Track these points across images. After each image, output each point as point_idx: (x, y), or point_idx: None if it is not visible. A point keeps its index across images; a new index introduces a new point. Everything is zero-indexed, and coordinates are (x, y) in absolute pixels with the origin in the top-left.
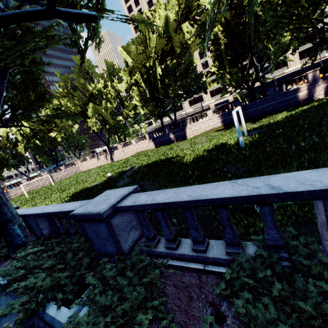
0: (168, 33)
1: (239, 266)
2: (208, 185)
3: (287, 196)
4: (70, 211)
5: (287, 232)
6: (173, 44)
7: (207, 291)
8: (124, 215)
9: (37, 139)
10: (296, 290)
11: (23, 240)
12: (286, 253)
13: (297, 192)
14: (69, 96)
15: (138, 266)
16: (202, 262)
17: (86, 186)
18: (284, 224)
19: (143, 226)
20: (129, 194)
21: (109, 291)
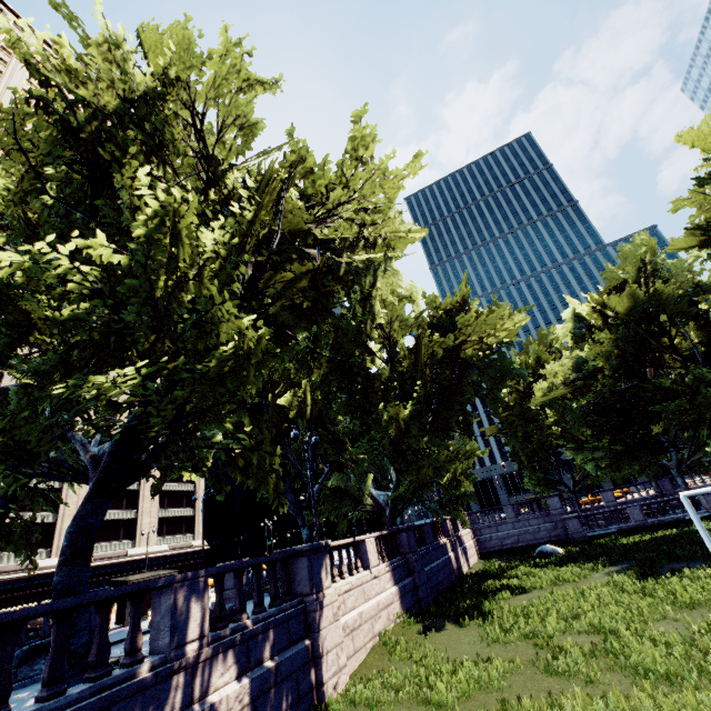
0: None
1: None
2: None
3: None
4: None
5: None
6: None
7: None
8: None
9: None
10: None
11: None
12: None
13: None
14: None
15: None
16: None
17: None
18: None
19: None
20: None
21: None
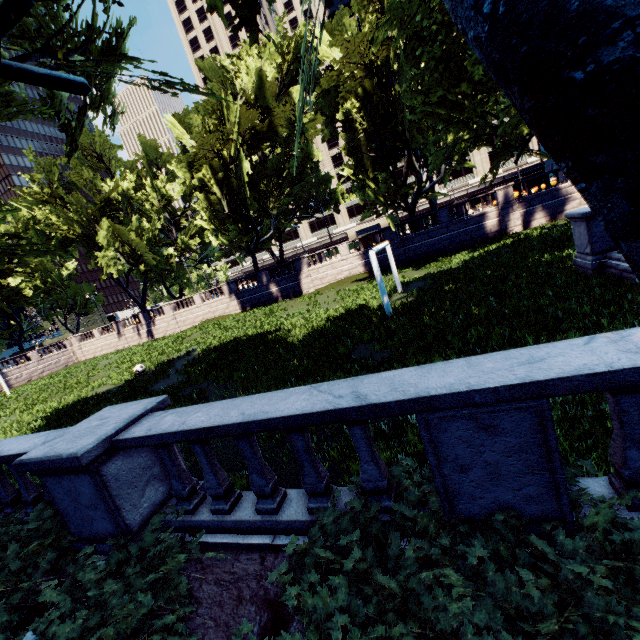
0: (264, 101)
1: (320, 531)
2: (279, 394)
3: (372, 409)
4: (22, 455)
5: (402, 465)
6: (275, 121)
7: (269, 584)
8: (134, 455)
9: None
10: (390, 558)
11: None
12: (391, 501)
13: (383, 404)
14: (55, 201)
15: (150, 554)
16: (270, 532)
17: (86, 395)
18: (420, 450)
19: (170, 475)
20: (148, 413)
21: (82, 610)
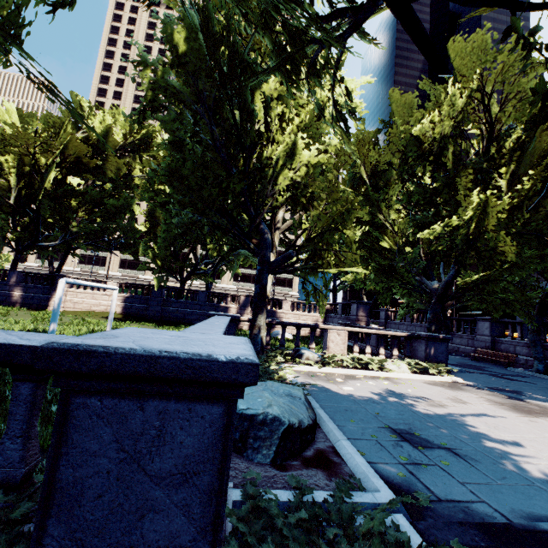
0: (103, 147)
1: None
2: None
3: None
4: None
5: None
6: (107, 166)
7: None
8: None
9: None
10: None
11: None
12: None
13: None
14: None
15: None
16: None
17: None
18: None
19: None
20: None
21: None
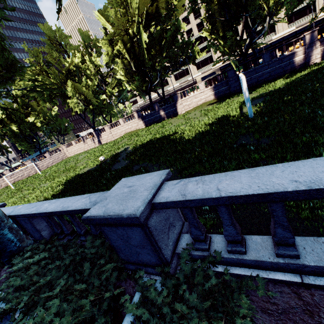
0: None
1: None
2: (315, 162)
3: None
4: (79, 211)
5: None
6: (158, 5)
7: None
8: (160, 211)
9: (14, 121)
10: None
11: (17, 245)
12: None
13: None
14: (43, 73)
15: (204, 287)
16: (294, 272)
17: (78, 173)
18: None
19: (190, 225)
20: (163, 182)
21: None
